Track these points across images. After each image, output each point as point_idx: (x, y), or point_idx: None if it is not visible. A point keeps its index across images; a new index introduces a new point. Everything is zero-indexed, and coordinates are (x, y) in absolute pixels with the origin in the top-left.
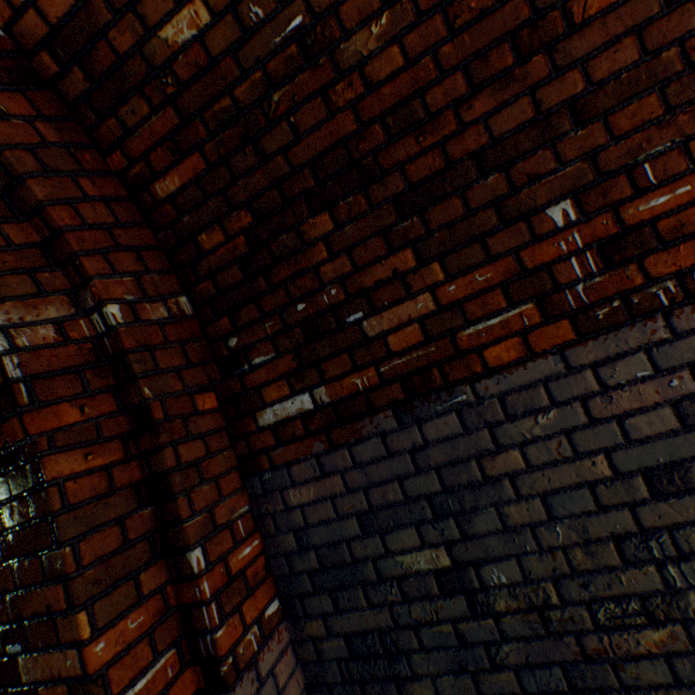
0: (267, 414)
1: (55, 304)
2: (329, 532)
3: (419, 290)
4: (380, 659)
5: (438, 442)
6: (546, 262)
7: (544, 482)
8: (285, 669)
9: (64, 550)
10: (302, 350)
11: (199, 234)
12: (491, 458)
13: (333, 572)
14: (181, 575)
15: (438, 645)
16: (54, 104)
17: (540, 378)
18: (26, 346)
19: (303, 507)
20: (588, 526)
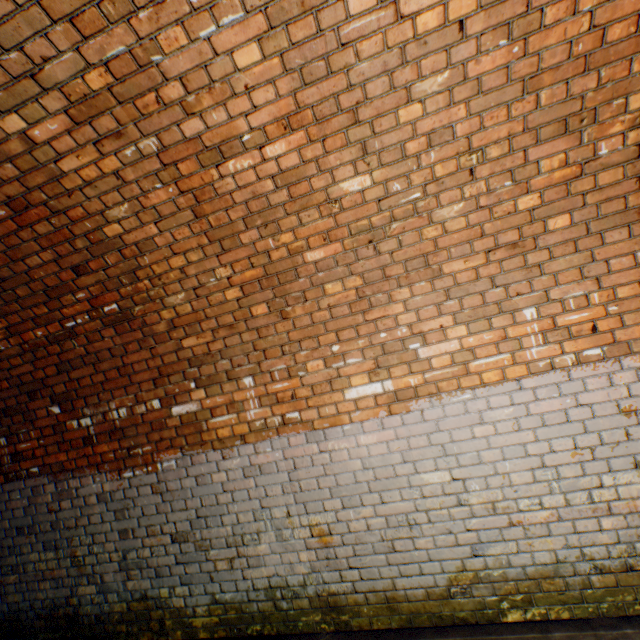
0: None
1: None
2: None
3: None
4: None
5: None
6: (0, 455)
7: None
8: None
9: None
10: None
11: None
12: None
13: None
14: None
15: None
16: None
17: None
18: None
19: None
20: (4, 541)
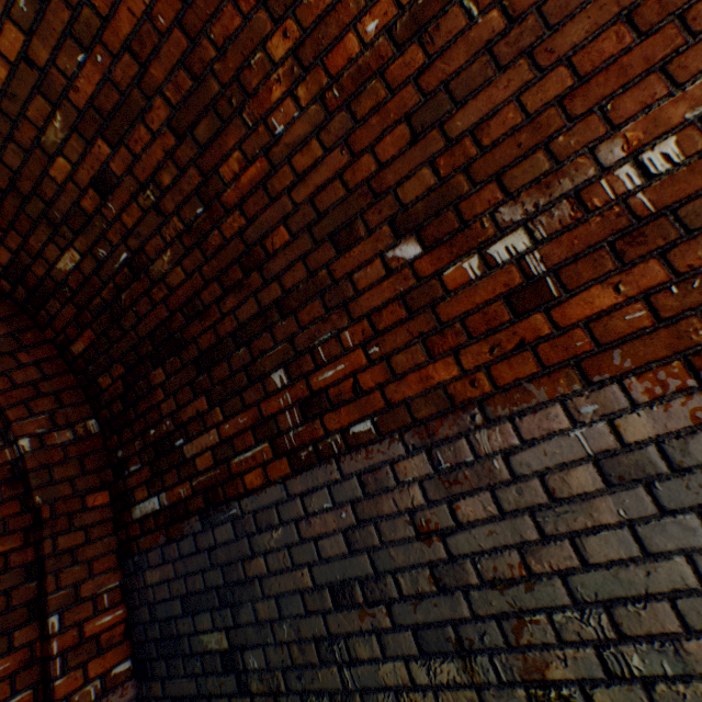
0: (137, 509)
1: None
2: (166, 609)
3: (211, 426)
4: None
5: (222, 544)
6: (274, 412)
7: (277, 585)
8: None
9: None
10: (154, 463)
11: (99, 377)
12: (249, 561)
13: (168, 642)
14: (45, 634)
15: None
16: (11, 307)
17: (274, 501)
18: None
19: (154, 586)
20: (301, 626)
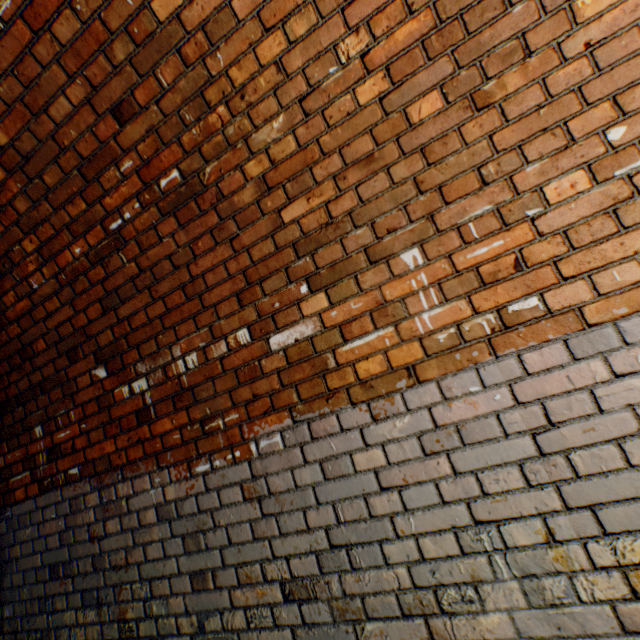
0: None
1: None
2: None
3: (2, 454)
4: None
5: (0, 535)
6: (35, 452)
7: (25, 564)
8: None
9: None
10: None
11: None
12: (13, 547)
13: None
14: None
15: None
16: None
17: (30, 509)
18: None
19: None
20: (34, 589)
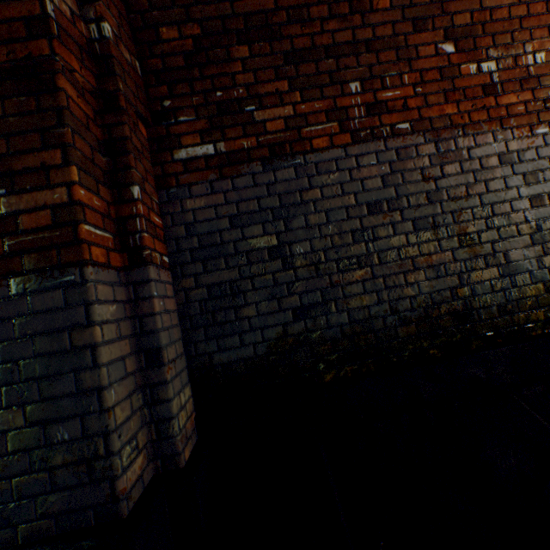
0: (182, 153)
1: (71, 0)
2: (210, 226)
3: (287, 104)
4: (228, 297)
5: (282, 182)
6: (346, 107)
7: (328, 205)
8: (170, 291)
9: (67, 129)
10: (214, 119)
11: (161, 27)
12: (306, 192)
13: (208, 250)
14: (123, 200)
15: (263, 286)
16: None
17: (334, 158)
18: (57, 6)
19: (195, 211)
20: (342, 226)
